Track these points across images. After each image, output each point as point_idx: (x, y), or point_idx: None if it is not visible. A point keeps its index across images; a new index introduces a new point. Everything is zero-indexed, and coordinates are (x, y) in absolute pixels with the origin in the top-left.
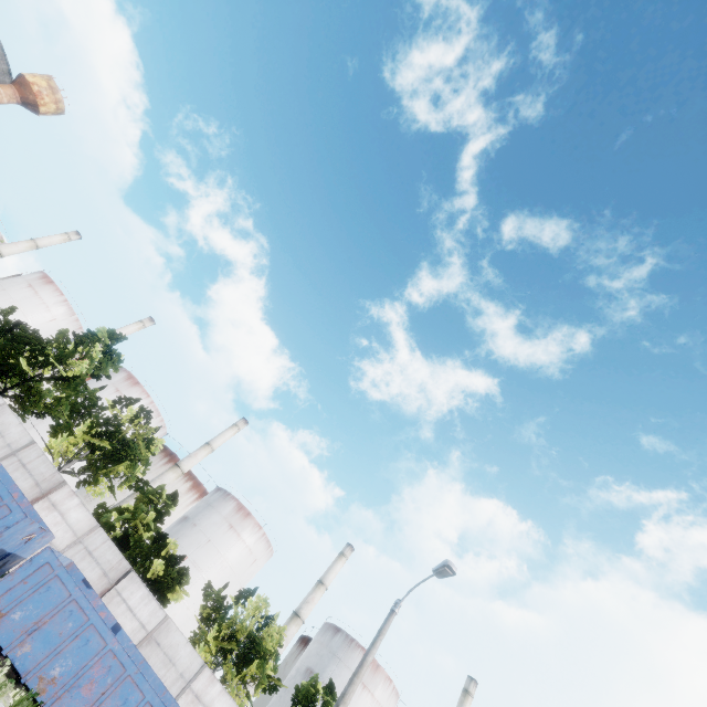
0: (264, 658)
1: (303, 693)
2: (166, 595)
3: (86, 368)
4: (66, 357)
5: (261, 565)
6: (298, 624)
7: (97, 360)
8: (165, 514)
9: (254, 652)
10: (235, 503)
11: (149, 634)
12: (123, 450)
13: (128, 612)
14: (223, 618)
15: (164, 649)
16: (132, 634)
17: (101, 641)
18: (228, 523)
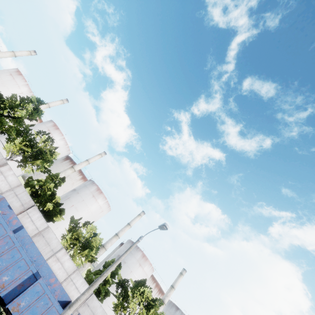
0: (92, 249)
1: (107, 264)
2: (53, 218)
3: (25, 114)
4: (14, 107)
5: (105, 213)
6: (117, 238)
7: (30, 111)
8: (58, 185)
9: (88, 246)
10: (96, 187)
11: (39, 232)
12: (40, 154)
13: (31, 222)
14: (74, 231)
15: (45, 238)
16: (32, 231)
17: (4, 231)
18: (92, 194)
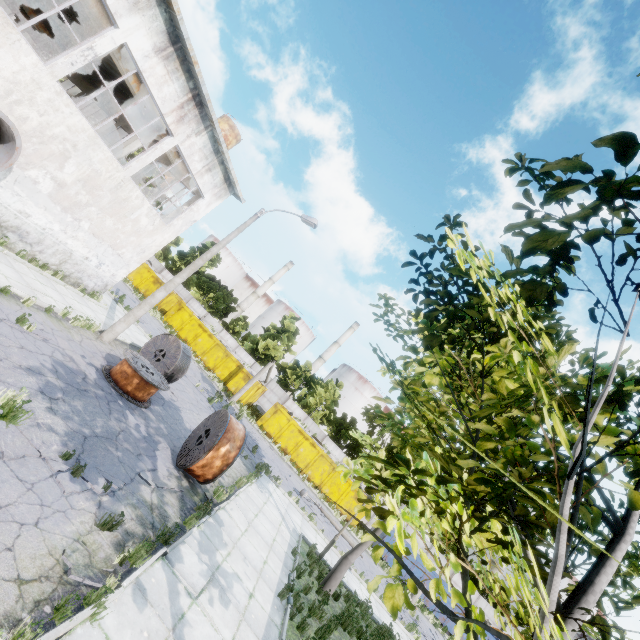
0: None
1: None
2: None
3: None
4: None
5: None
6: None
7: None
8: None
9: None
10: None
11: None
12: None
13: None
14: None
15: None
16: None
17: None
18: None
